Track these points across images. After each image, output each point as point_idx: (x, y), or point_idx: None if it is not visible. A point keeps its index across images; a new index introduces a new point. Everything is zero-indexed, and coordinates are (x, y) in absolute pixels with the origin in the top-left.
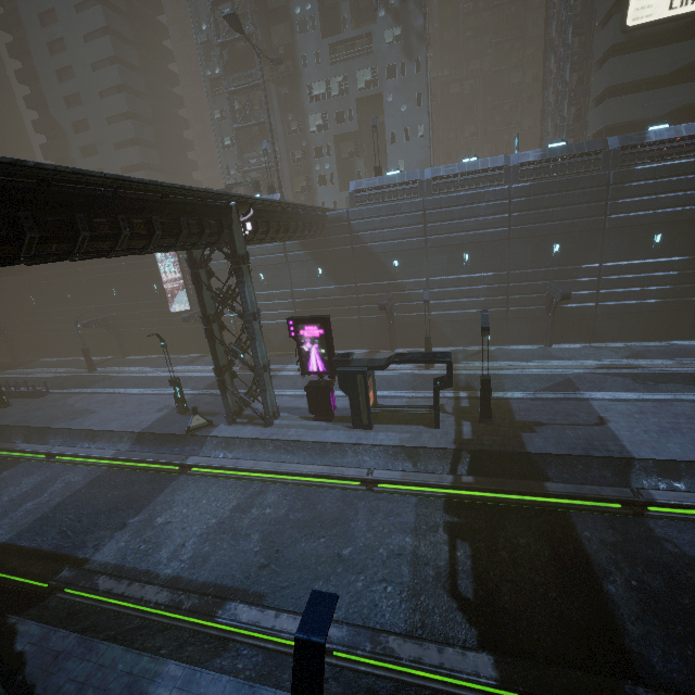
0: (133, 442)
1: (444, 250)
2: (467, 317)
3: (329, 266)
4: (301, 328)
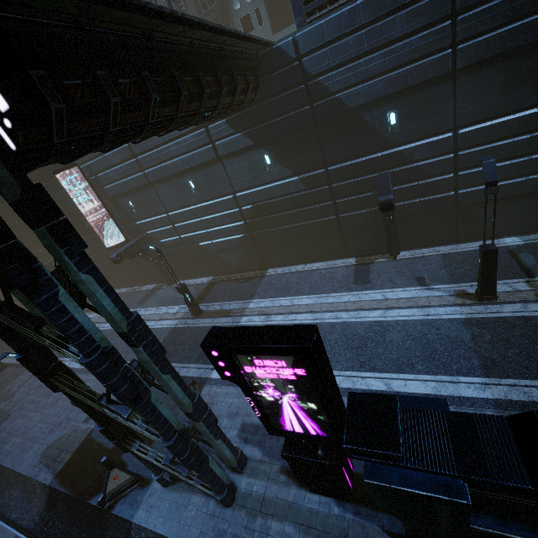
0: (46, 498)
1: (495, 64)
2: (534, 187)
3: (279, 148)
4: (243, 361)
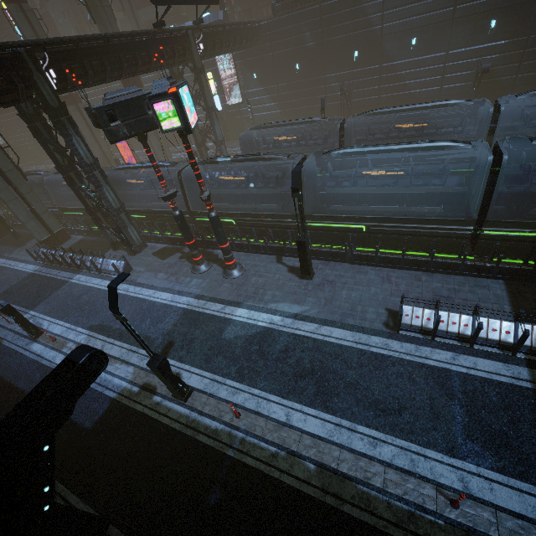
0: None
1: None
2: None
3: None
4: None
